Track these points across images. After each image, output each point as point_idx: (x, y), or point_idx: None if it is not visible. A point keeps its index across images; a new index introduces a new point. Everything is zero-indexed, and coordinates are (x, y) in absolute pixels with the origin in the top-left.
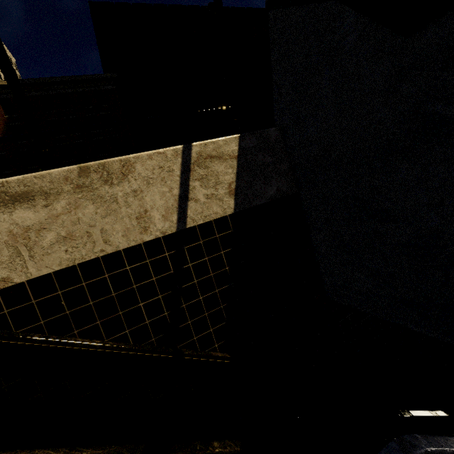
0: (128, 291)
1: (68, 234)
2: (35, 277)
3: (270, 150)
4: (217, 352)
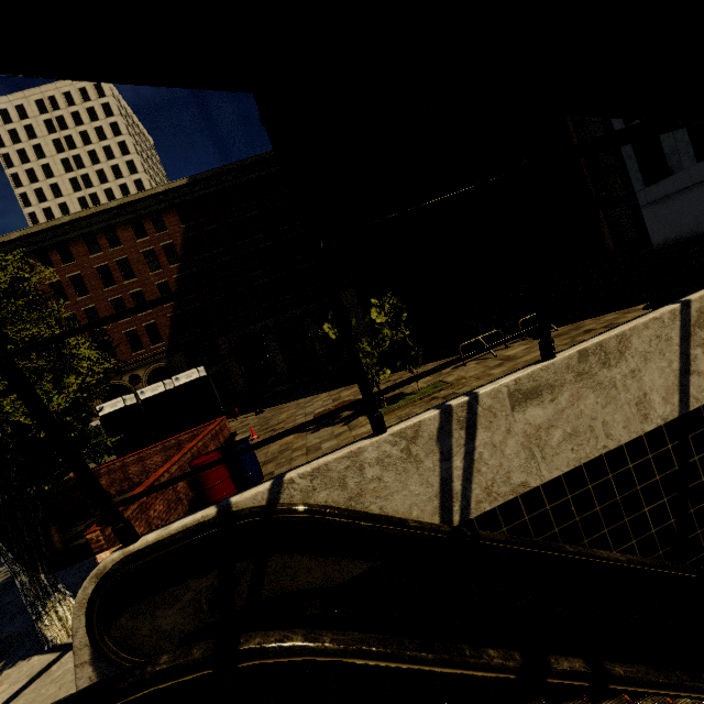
0: (632, 493)
1: (572, 430)
2: (547, 480)
3: None
4: None
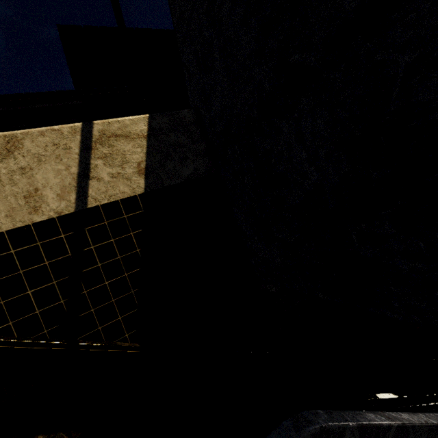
0: (13, 277)
1: None
2: None
3: (184, 130)
4: (125, 342)
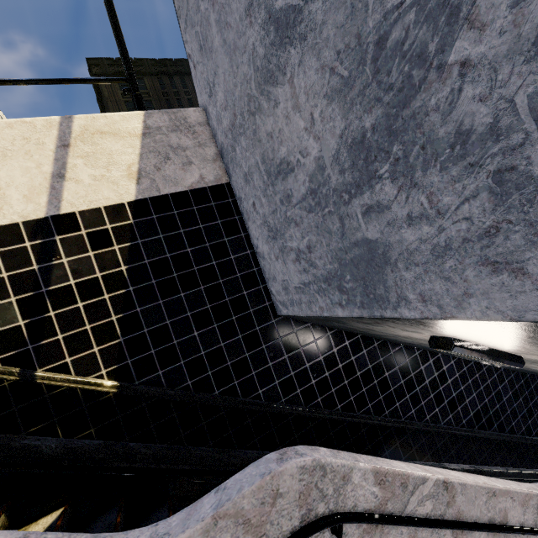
0: None
1: None
2: None
3: (189, 131)
4: (99, 379)
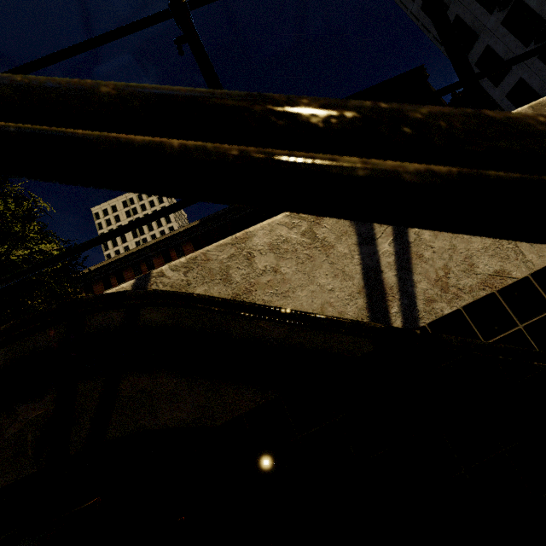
0: None
1: None
2: (539, 267)
3: None
4: None
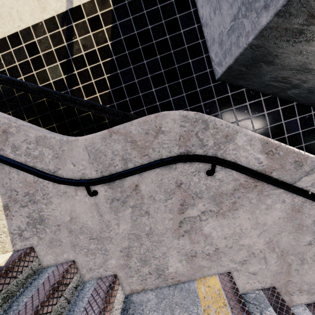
0: (37, 57)
1: None
2: None
3: None
4: None
